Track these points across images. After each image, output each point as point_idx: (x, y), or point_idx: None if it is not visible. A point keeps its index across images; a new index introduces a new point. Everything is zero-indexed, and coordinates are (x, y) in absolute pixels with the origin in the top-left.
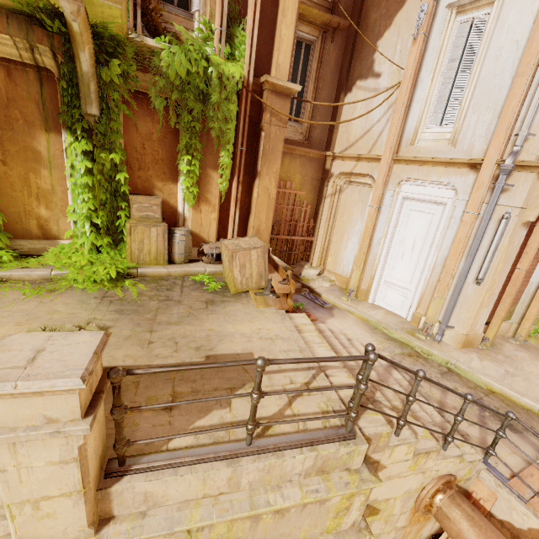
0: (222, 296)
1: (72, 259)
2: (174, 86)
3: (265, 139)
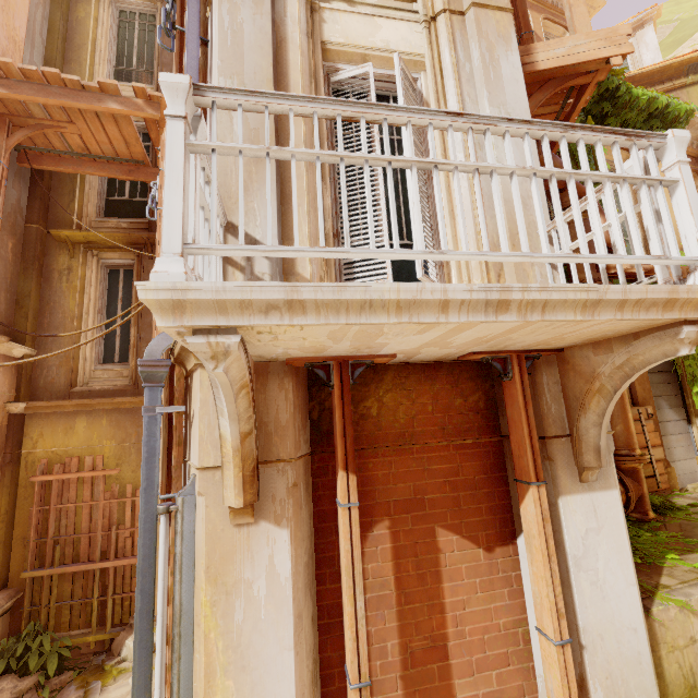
0: None
1: None
2: None
3: None
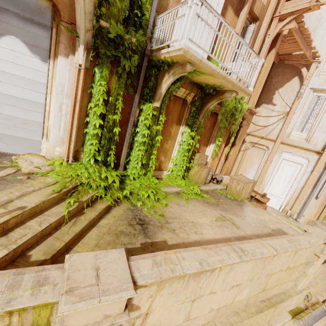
0: (238, 202)
1: (177, 182)
2: (226, 111)
3: (242, 131)
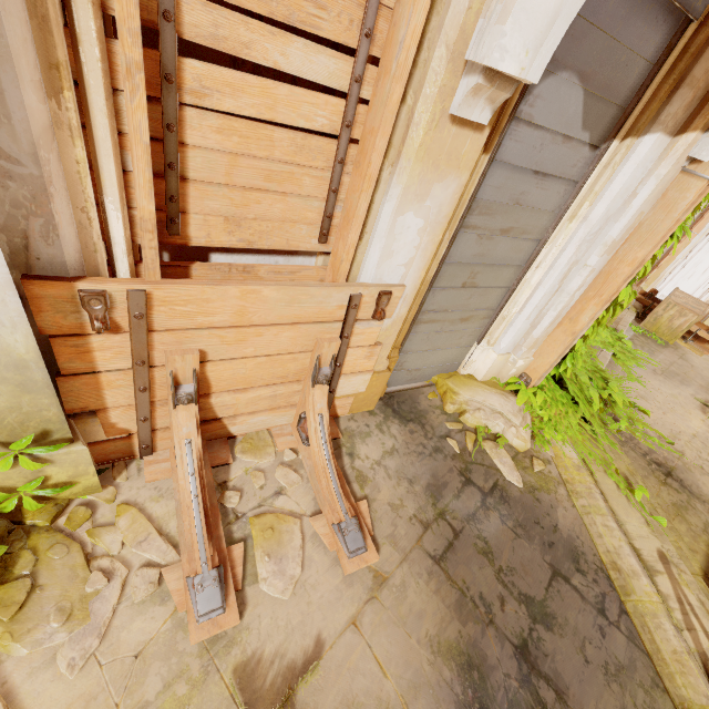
0: (673, 348)
1: (599, 336)
2: None
3: None
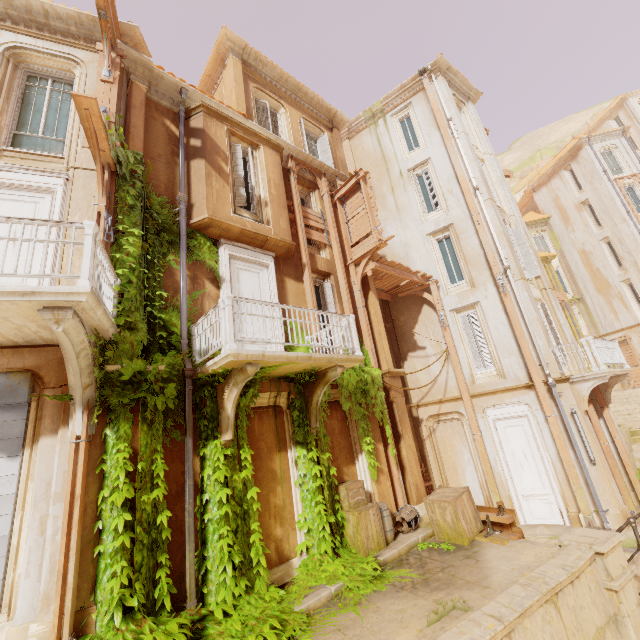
0: (466, 549)
1: (327, 571)
2: (350, 392)
3: (397, 408)
